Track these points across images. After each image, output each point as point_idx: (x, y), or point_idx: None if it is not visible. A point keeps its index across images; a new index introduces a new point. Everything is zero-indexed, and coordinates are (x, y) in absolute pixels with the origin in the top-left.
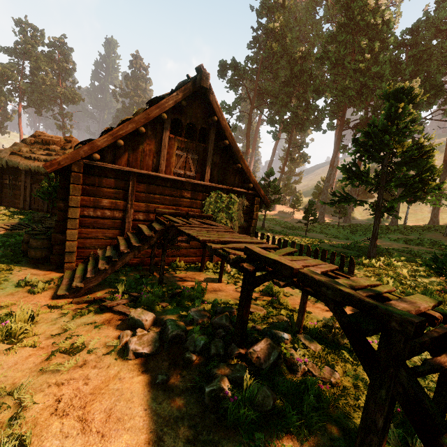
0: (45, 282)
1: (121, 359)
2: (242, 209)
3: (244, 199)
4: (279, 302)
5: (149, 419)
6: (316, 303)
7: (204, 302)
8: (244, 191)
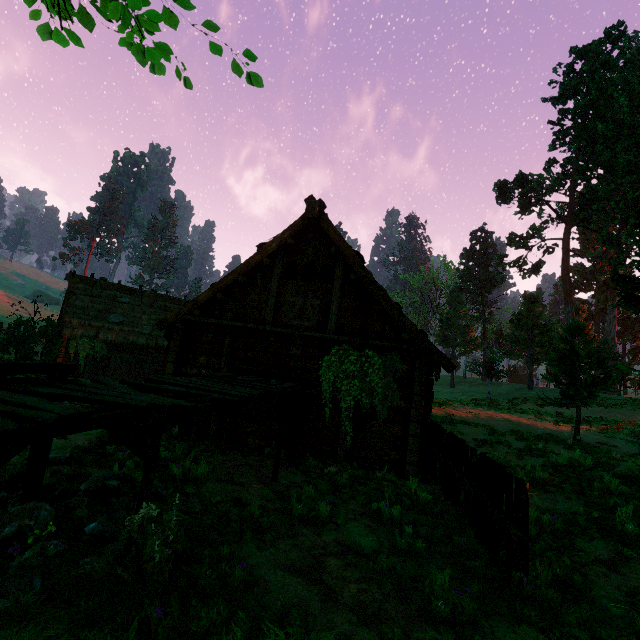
0: None
1: None
2: (392, 375)
3: (397, 359)
4: (252, 515)
5: None
6: (343, 555)
7: (172, 481)
8: (392, 345)
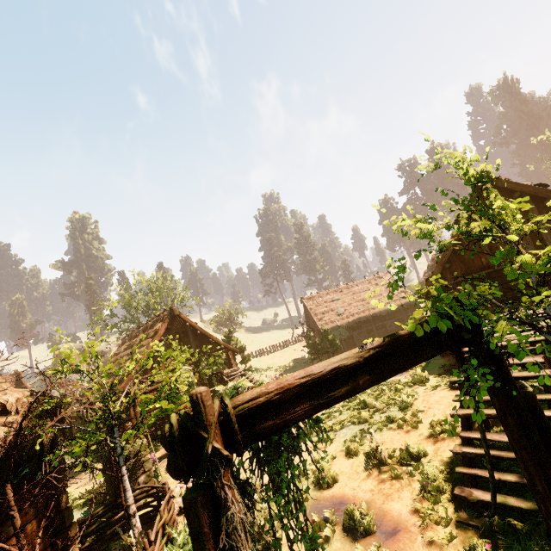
0: (442, 365)
1: (448, 389)
2: None
3: None
4: None
5: (446, 403)
6: None
7: None
8: None
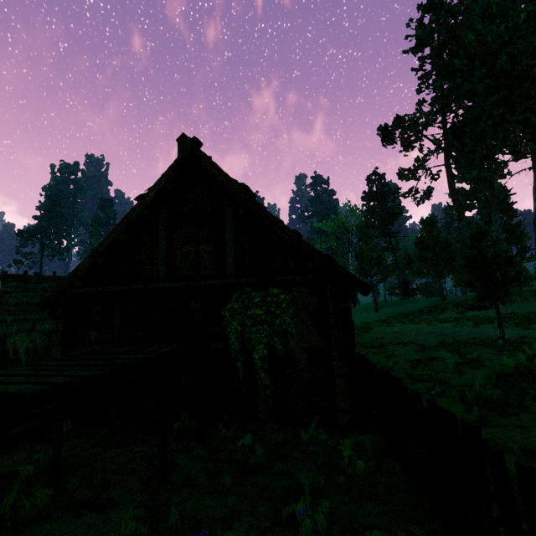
0: None
1: None
2: (304, 311)
3: (306, 292)
4: None
5: None
6: None
7: None
8: (297, 278)
